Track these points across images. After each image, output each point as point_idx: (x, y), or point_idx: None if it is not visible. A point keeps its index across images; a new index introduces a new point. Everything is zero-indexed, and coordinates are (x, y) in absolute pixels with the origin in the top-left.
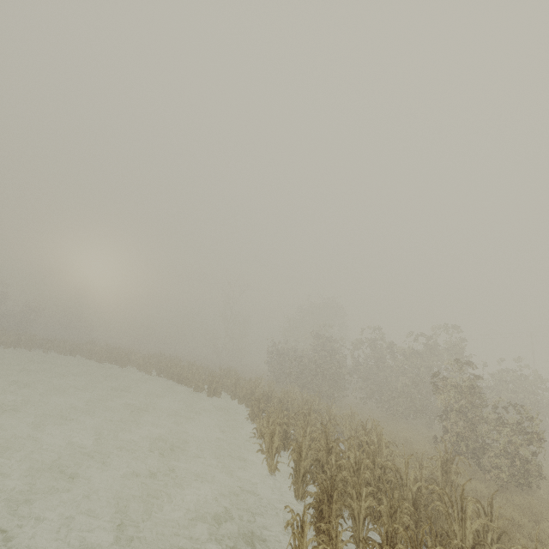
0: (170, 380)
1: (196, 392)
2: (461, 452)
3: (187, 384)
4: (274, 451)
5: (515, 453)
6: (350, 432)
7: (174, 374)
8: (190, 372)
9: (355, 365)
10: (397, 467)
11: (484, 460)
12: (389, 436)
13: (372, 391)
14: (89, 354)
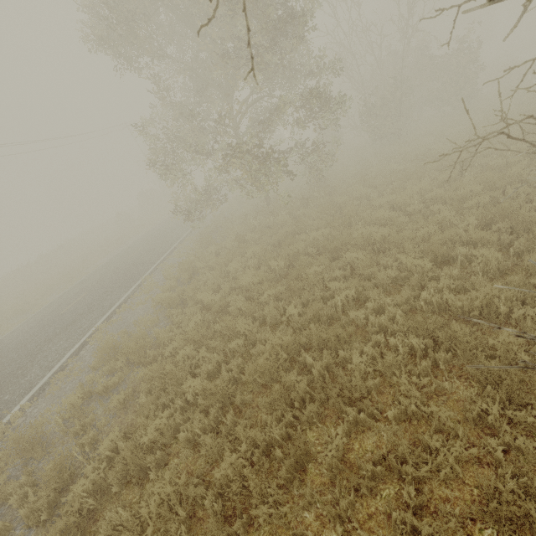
0: None
1: None
2: None
3: None
4: None
5: None
6: None
7: None
8: None
9: None
10: None
11: None
12: None
13: None
14: None
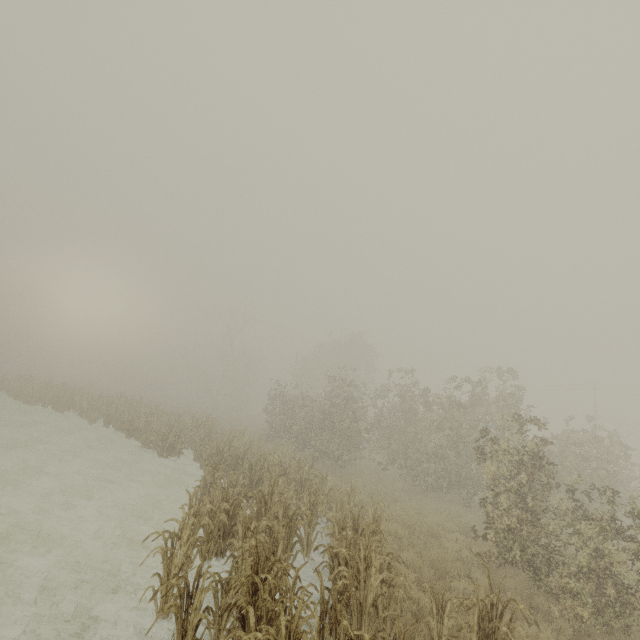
0: (120, 431)
1: (147, 449)
2: (512, 560)
3: (138, 438)
4: (172, 573)
5: (607, 574)
6: (333, 528)
7: (125, 423)
8: (143, 421)
9: (376, 418)
10: (406, 590)
11: (549, 579)
12: (406, 522)
13: (396, 453)
14: (17, 393)
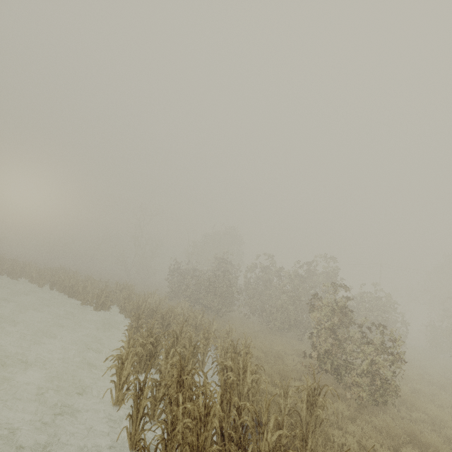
0: (63, 293)
1: (84, 305)
2: (325, 369)
3: (77, 298)
4: (123, 380)
5: (377, 373)
6: (220, 352)
7: (66, 287)
8: (81, 286)
9: (244, 285)
10: (264, 387)
11: (346, 378)
12: (263, 350)
13: (256, 307)
14: None
